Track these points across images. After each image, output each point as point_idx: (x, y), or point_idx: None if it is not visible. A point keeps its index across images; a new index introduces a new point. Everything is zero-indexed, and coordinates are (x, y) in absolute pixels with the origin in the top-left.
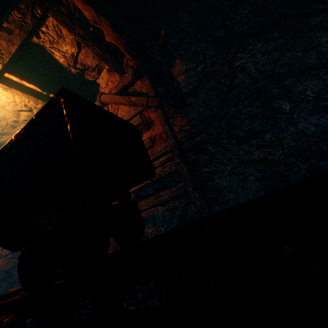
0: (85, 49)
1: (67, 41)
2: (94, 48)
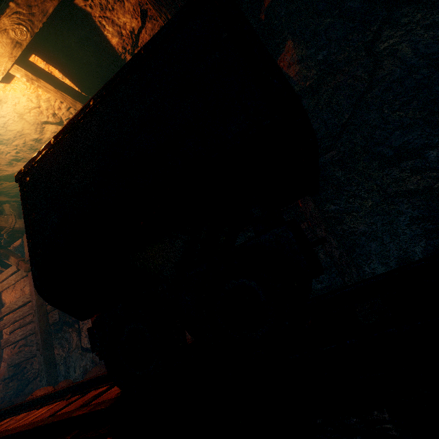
0: (152, 23)
1: (127, 7)
2: (168, 18)
